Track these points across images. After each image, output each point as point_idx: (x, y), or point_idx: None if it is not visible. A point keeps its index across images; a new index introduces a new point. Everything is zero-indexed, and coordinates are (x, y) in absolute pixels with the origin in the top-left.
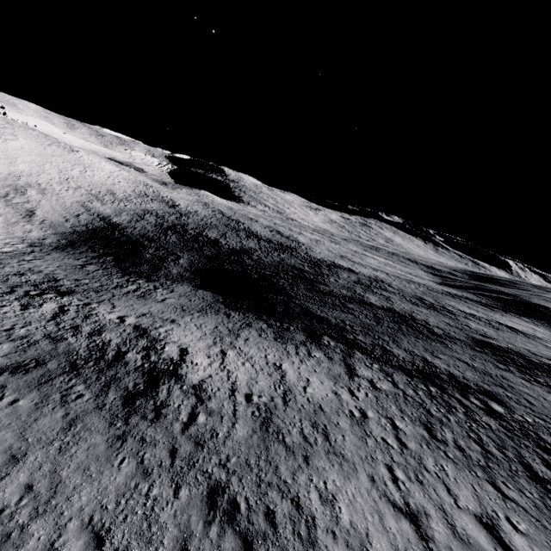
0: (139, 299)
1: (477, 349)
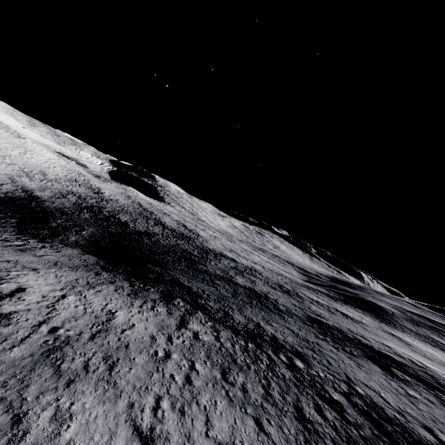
0: (16, 251)
1: (307, 323)
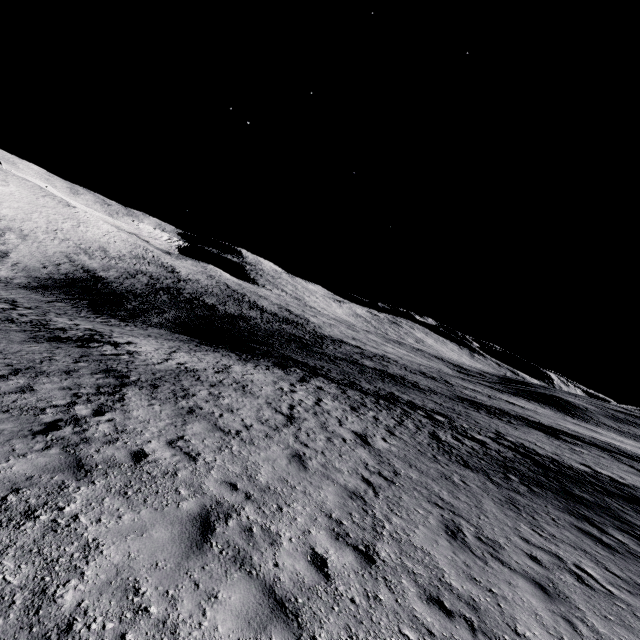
0: (103, 325)
1: (456, 400)
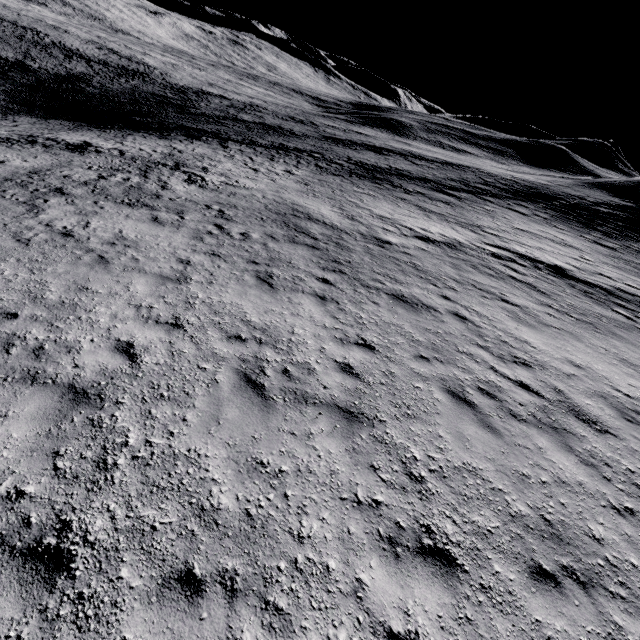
0: None
1: (323, 140)
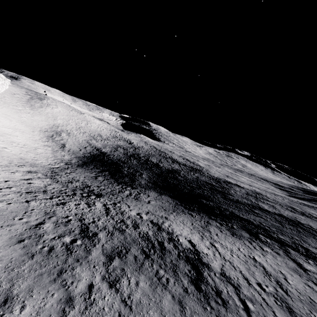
0: (136, 200)
1: None
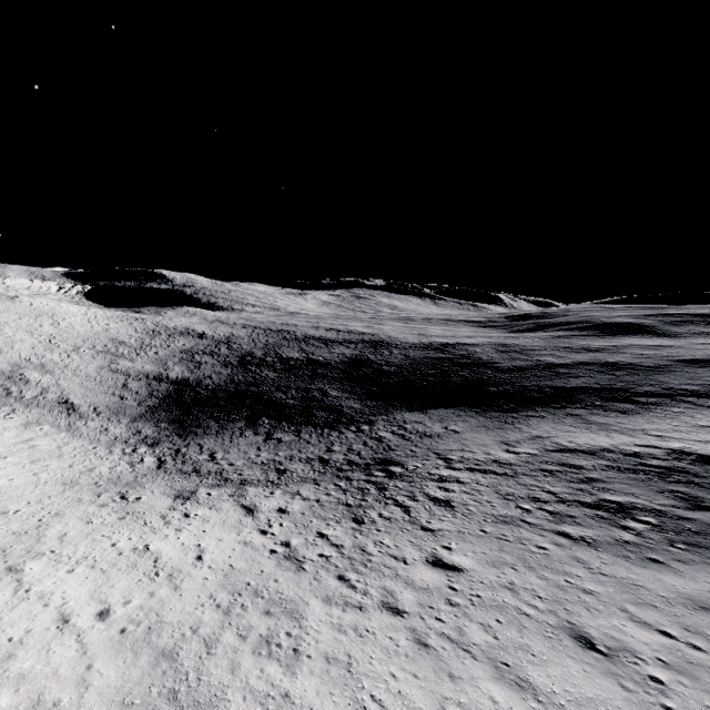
0: (437, 438)
1: (698, 366)
